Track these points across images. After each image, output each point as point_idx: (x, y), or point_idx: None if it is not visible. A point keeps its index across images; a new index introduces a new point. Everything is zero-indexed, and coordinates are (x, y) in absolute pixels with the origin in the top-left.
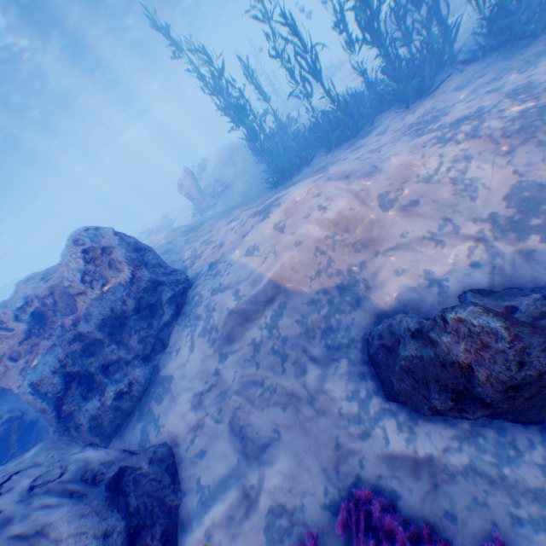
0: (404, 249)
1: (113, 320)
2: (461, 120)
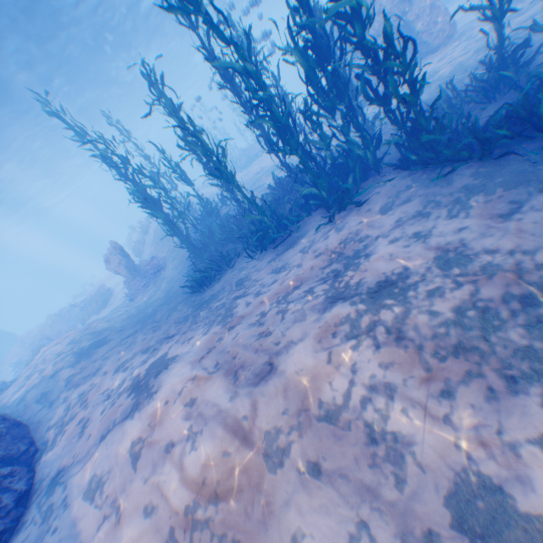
0: None
1: None
2: (383, 289)
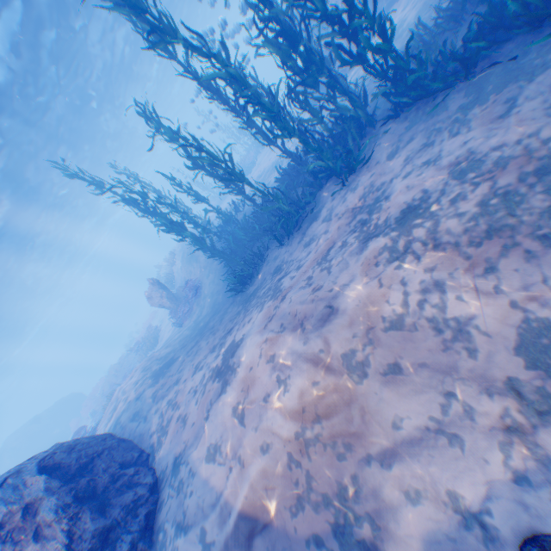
0: (407, 450)
1: None
2: (410, 215)
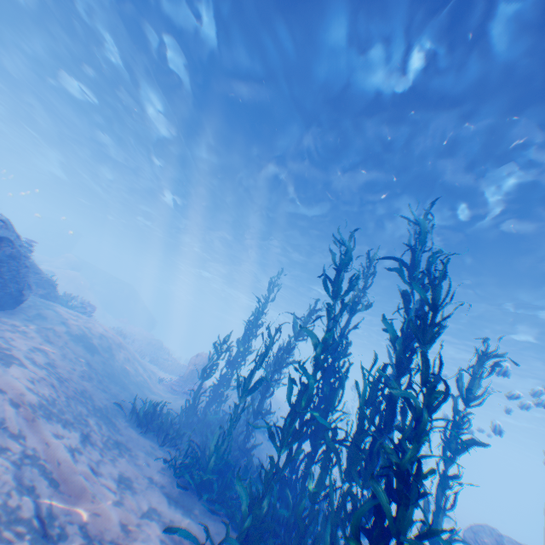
0: None
1: None
2: None
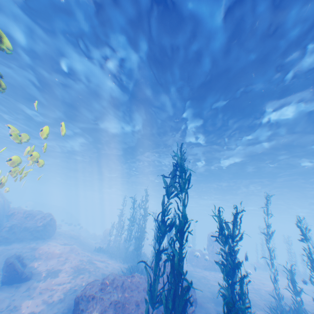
0: (46, 262)
1: (27, 228)
2: (91, 261)
